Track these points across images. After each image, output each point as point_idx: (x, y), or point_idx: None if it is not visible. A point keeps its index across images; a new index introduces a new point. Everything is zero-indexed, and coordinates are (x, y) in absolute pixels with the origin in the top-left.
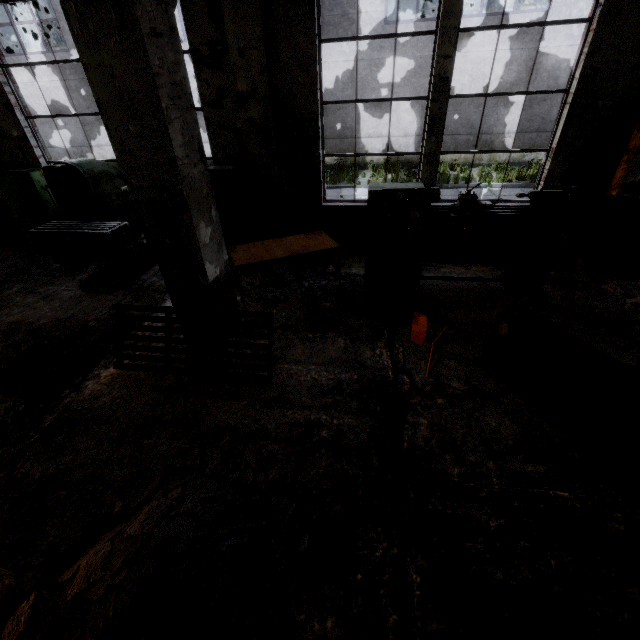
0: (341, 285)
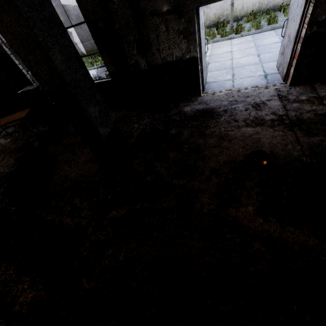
0: (39, 130)
